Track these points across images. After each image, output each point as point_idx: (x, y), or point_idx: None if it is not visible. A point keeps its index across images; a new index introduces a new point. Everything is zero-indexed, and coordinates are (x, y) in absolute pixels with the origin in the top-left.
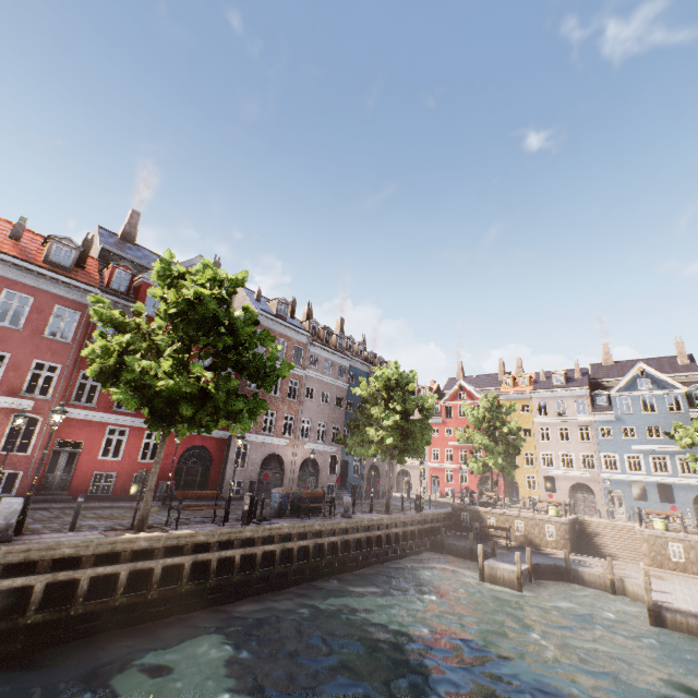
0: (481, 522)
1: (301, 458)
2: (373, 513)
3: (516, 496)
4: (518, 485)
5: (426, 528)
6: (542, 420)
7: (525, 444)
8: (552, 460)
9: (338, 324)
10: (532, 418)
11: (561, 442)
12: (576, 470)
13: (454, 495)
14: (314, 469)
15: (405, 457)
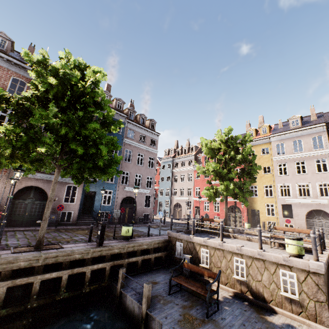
0: (184, 260)
1: (17, 186)
2: (4, 250)
3: (259, 221)
4: (259, 212)
5: (105, 267)
6: (280, 158)
7: (265, 179)
8: (289, 193)
9: (105, 88)
10: (271, 157)
11: (297, 174)
12: (313, 198)
13: (171, 222)
14: (43, 198)
15: (178, 194)
